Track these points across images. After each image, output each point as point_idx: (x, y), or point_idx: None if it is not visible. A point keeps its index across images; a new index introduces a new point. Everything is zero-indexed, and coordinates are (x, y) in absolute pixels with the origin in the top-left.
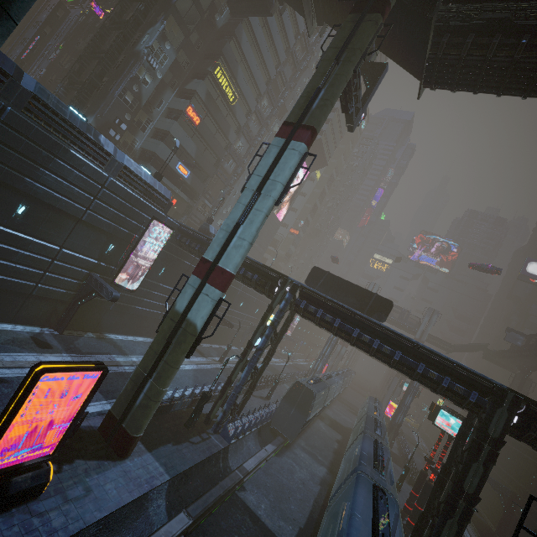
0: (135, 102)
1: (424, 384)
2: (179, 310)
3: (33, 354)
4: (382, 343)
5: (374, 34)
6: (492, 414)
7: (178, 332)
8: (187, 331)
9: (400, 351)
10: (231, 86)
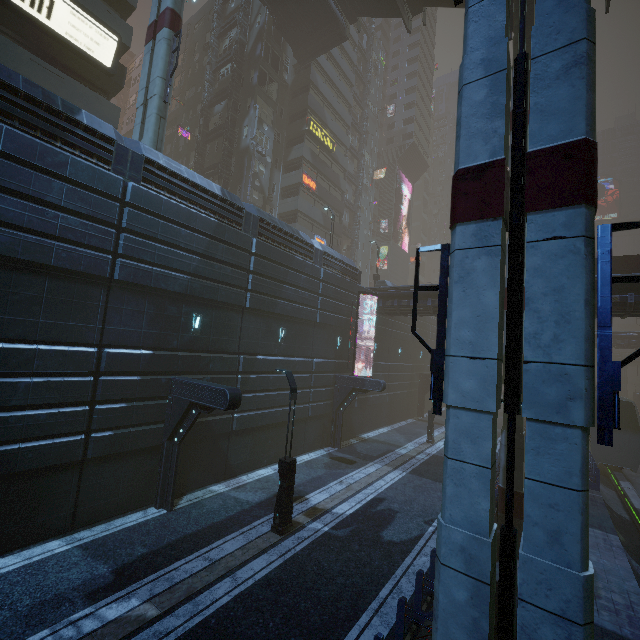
0: (260, 197)
1: None
2: None
3: (356, 471)
4: None
5: None
6: None
7: None
8: None
9: None
10: (326, 135)
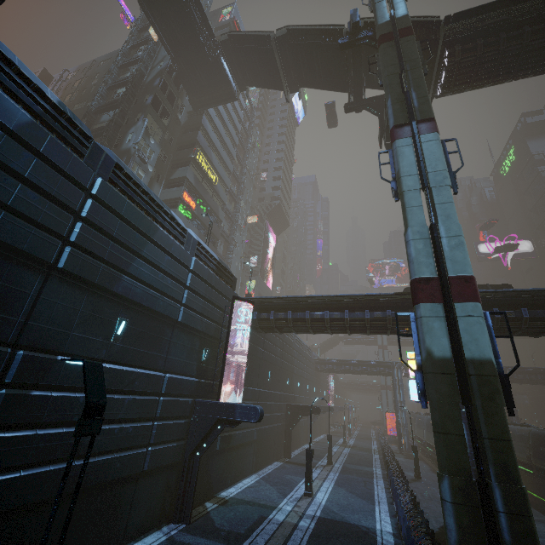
0: None
1: None
2: (443, 355)
3: None
4: None
5: (418, 49)
6: None
7: (472, 385)
8: (486, 376)
9: None
10: (210, 169)
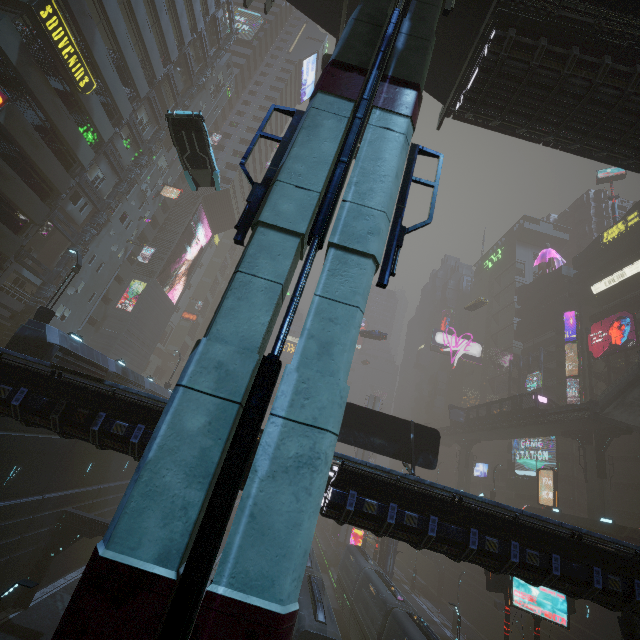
0: None
1: (593, 601)
2: None
3: None
4: (521, 546)
5: None
6: None
7: None
8: None
9: (558, 555)
10: (80, 58)
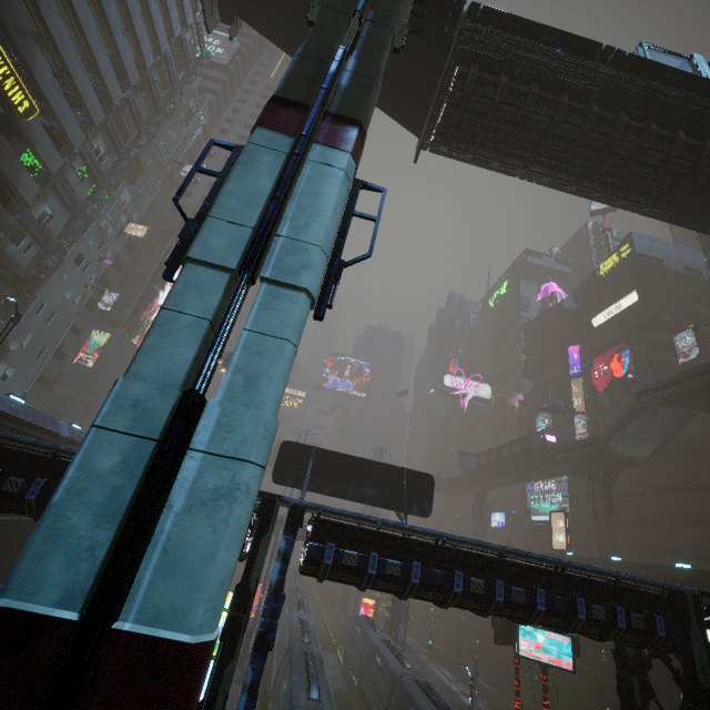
0: None
1: (581, 634)
2: None
3: None
4: (506, 584)
5: (406, 6)
6: (688, 645)
7: None
8: None
9: (542, 590)
10: (18, 80)
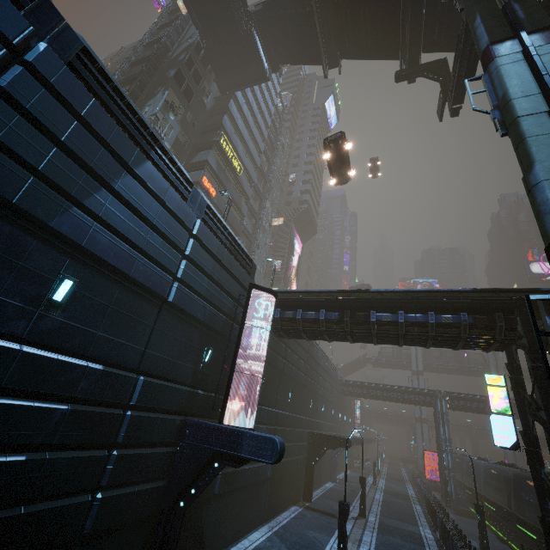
0: None
1: None
2: None
3: None
4: None
5: None
6: None
7: None
8: None
9: None
10: (235, 157)
